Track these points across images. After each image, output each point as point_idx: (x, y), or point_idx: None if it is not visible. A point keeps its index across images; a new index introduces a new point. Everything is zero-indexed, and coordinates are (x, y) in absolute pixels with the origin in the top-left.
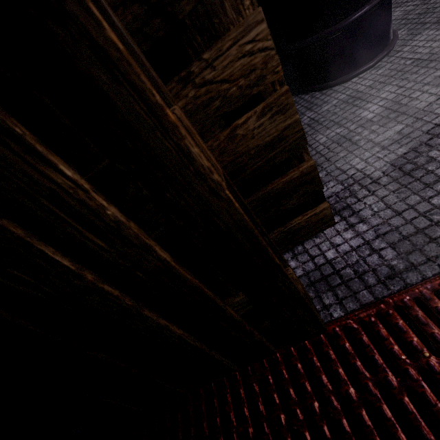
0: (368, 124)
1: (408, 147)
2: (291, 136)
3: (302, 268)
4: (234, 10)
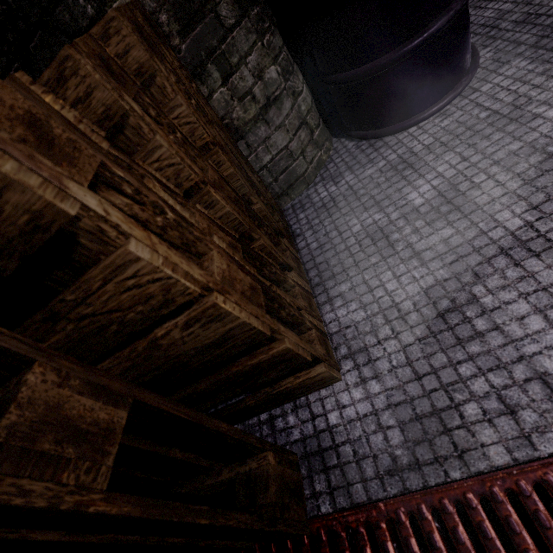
0: (413, 215)
1: (450, 270)
2: (241, 334)
3: (300, 429)
4: (97, 242)
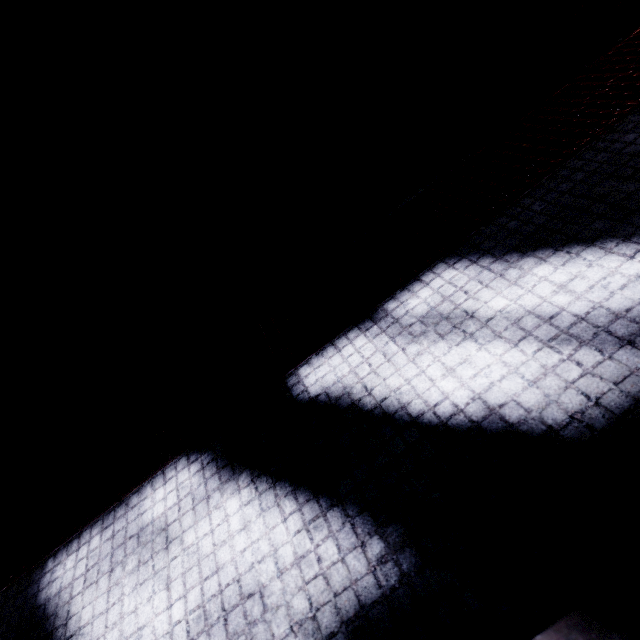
0: None
1: None
2: None
3: None
4: None
